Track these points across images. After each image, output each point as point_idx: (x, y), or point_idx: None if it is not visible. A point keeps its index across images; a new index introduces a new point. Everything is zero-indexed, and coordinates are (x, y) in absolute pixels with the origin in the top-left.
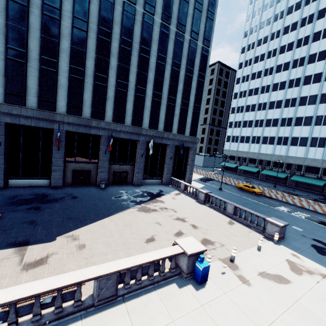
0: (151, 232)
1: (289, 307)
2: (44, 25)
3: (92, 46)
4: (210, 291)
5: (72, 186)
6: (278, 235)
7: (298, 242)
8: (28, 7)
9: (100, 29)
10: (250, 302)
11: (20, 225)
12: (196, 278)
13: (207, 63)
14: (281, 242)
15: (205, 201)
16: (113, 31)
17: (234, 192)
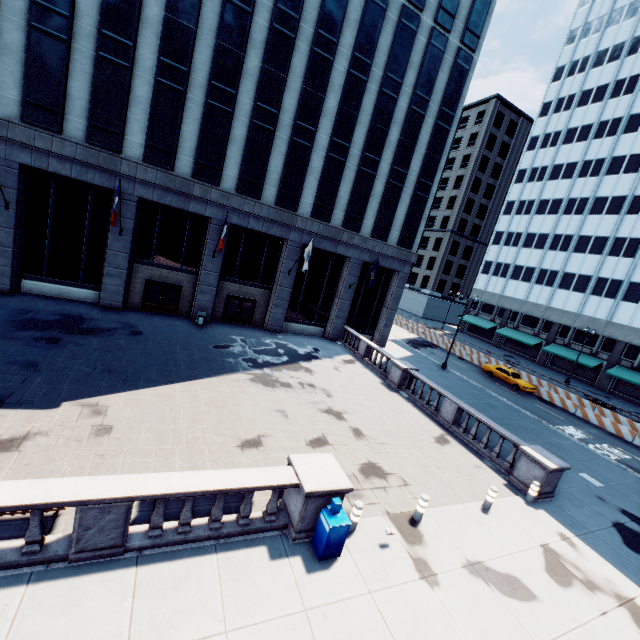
0: (259, 428)
1: None
2: None
3: (212, 19)
4: (337, 580)
5: (140, 311)
6: (539, 486)
7: (583, 511)
8: None
9: None
10: (422, 626)
11: (3, 367)
12: (316, 546)
13: (462, 89)
14: (543, 502)
15: (400, 385)
16: None
17: (472, 379)
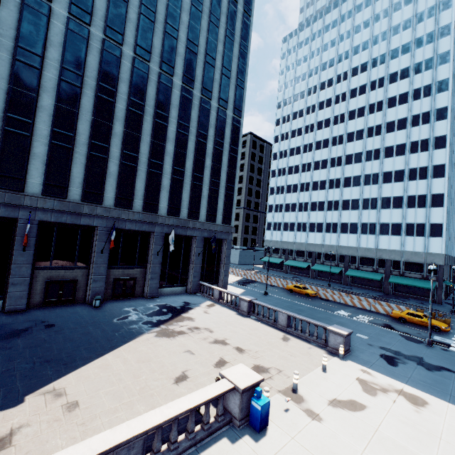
0: (180, 366)
1: (369, 440)
2: (16, 74)
3: (88, 105)
4: (273, 439)
5: (43, 308)
6: (343, 347)
7: (366, 354)
8: None
9: (100, 86)
10: (325, 443)
11: None
12: (254, 424)
13: (239, 136)
14: (347, 356)
15: (248, 312)
16: (119, 90)
17: (283, 297)
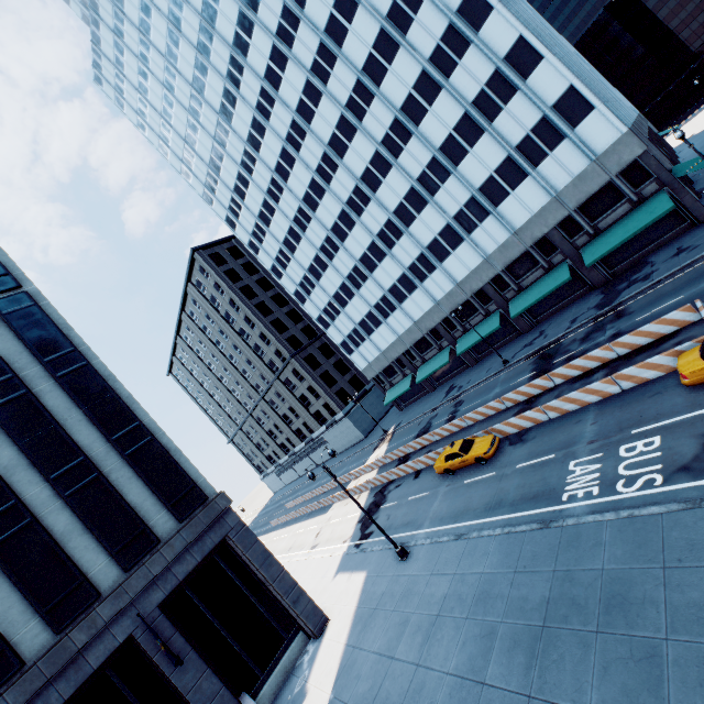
0: None
1: None
2: None
3: None
4: None
5: None
6: None
7: None
8: None
9: None
10: None
11: None
12: None
13: (50, 322)
14: None
15: None
16: None
17: (441, 521)
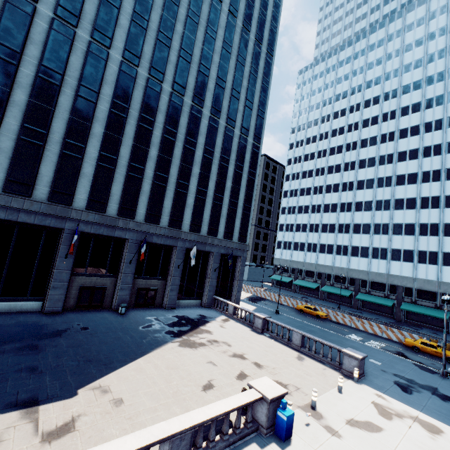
0: (205, 376)
1: None
2: (76, 107)
3: (131, 133)
4: (298, 448)
5: (75, 311)
6: (358, 370)
7: (380, 379)
8: (60, 86)
9: (142, 117)
10: None
11: (15, 375)
12: (279, 433)
13: (257, 161)
14: (362, 380)
15: (262, 329)
16: (157, 120)
17: (294, 316)
